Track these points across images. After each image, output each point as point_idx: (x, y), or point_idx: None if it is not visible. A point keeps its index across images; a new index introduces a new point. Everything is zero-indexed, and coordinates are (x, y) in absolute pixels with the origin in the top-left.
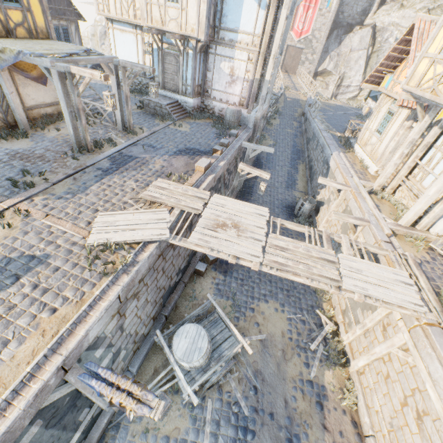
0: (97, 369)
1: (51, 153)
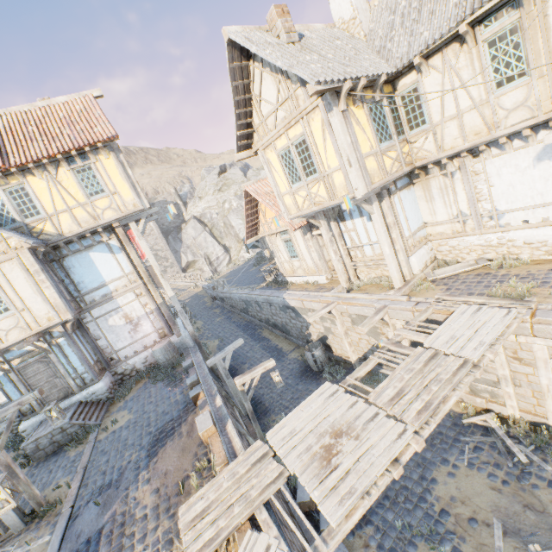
0: None
1: None
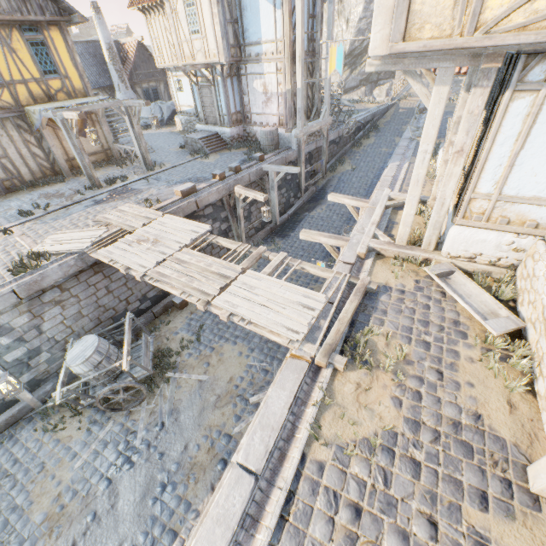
0: None
1: (70, 191)
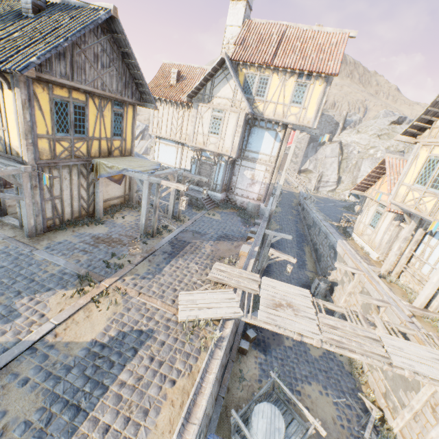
0: None
1: (124, 237)
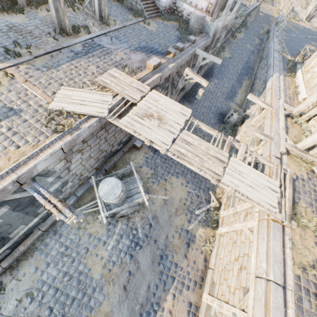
0: (39, 188)
1: (39, 31)
